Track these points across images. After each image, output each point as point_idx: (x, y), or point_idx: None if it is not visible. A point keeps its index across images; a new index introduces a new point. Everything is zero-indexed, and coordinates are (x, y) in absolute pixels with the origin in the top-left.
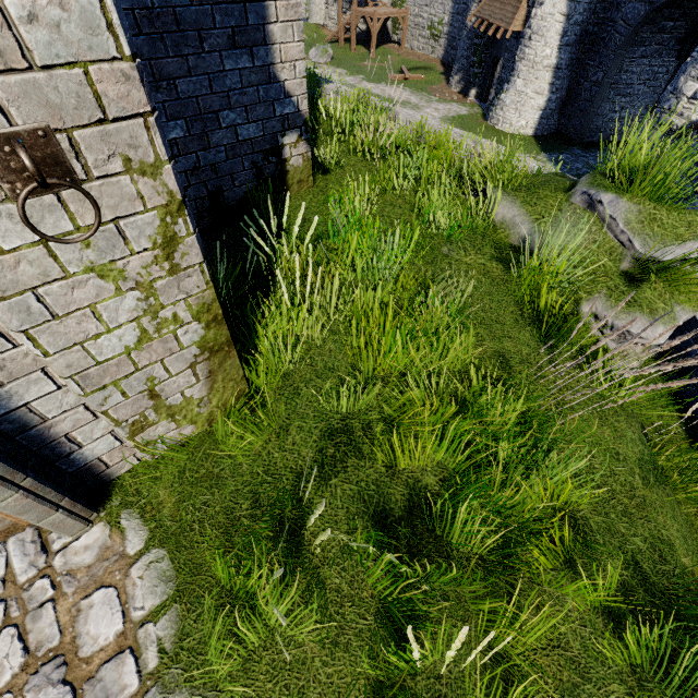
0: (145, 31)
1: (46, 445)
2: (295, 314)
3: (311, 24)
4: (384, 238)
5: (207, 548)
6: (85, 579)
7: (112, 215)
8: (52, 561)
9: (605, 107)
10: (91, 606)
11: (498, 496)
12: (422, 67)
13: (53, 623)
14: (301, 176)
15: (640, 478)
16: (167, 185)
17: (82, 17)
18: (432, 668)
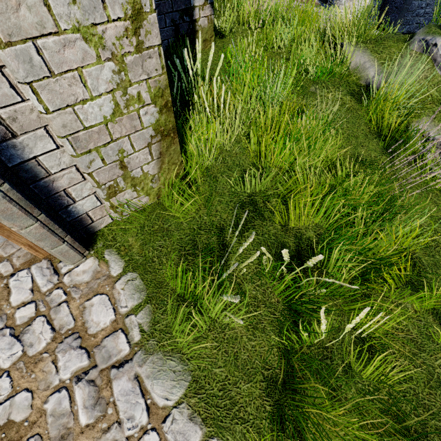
0: None
1: (51, 196)
2: (211, 127)
3: None
4: (268, 81)
5: (165, 272)
6: (86, 290)
7: None
8: (62, 279)
9: (415, 4)
10: (92, 305)
11: (365, 239)
12: None
13: (69, 314)
14: (206, 36)
15: None
16: None
17: None
18: (321, 342)
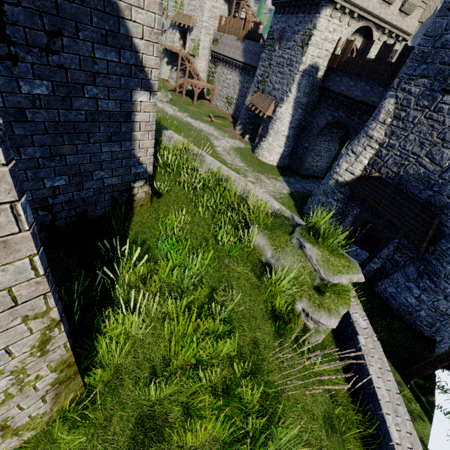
0: (51, 132)
1: None
2: (127, 317)
3: (160, 78)
4: (191, 250)
5: None
6: None
7: (4, 345)
8: None
9: (310, 159)
10: None
11: None
12: (221, 116)
13: None
14: (143, 202)
15: (325, 431)
16: (51, 317)
17: (15, 270)
18: None
